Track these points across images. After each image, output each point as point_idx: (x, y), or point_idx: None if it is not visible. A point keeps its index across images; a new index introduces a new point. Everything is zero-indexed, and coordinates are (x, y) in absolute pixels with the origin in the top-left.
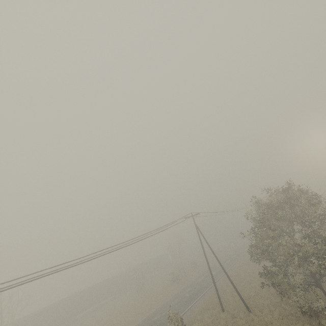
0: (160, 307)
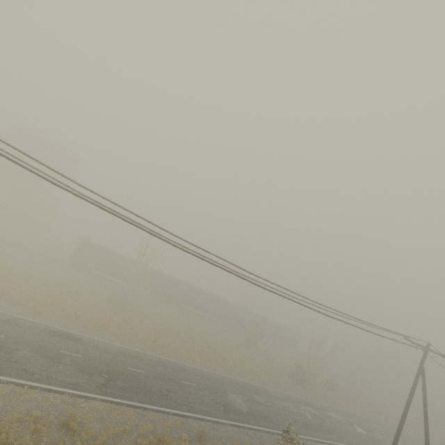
0: (266, 390)
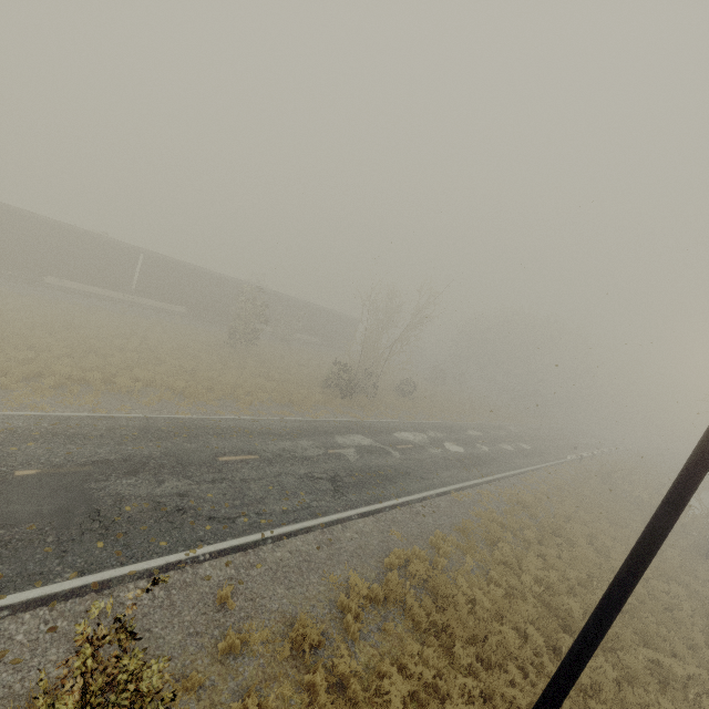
0: (241, 426)
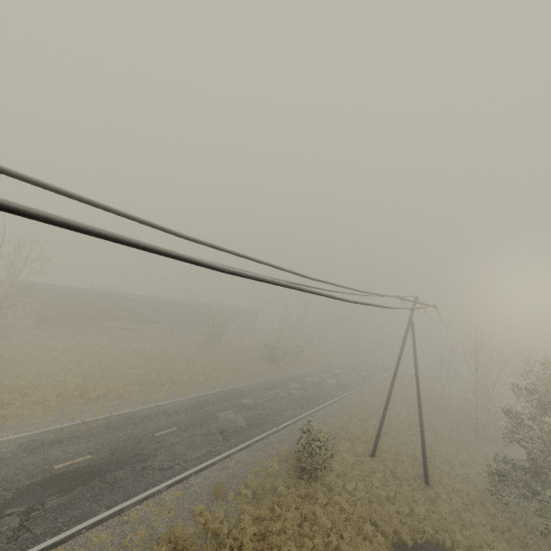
0: (250, 388)
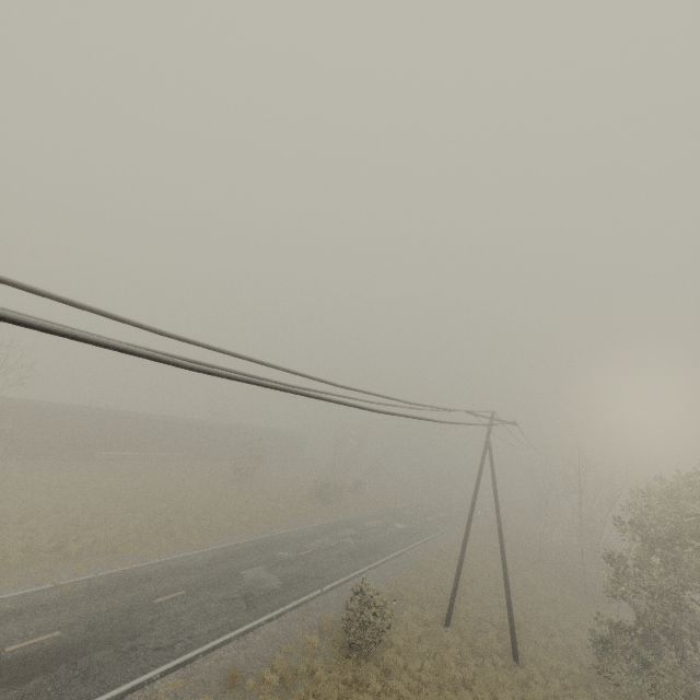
0: (291, 536)
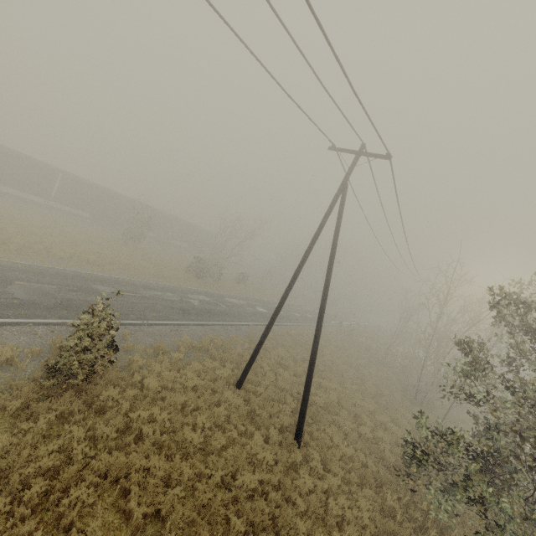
0: (131, 282)
